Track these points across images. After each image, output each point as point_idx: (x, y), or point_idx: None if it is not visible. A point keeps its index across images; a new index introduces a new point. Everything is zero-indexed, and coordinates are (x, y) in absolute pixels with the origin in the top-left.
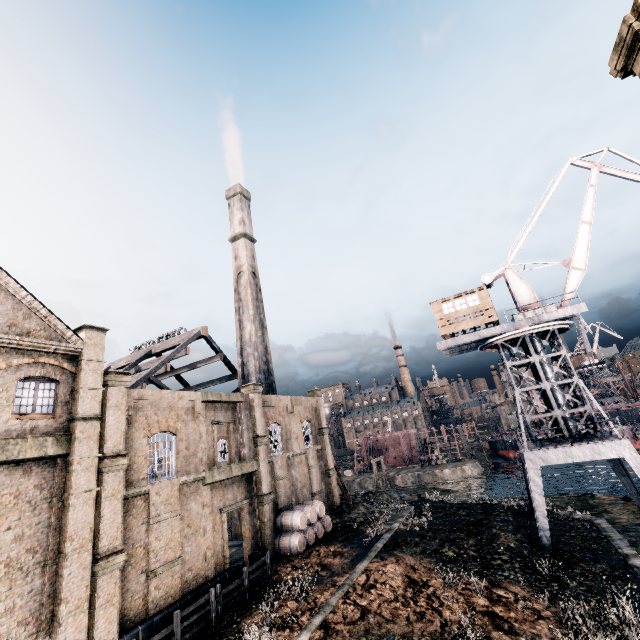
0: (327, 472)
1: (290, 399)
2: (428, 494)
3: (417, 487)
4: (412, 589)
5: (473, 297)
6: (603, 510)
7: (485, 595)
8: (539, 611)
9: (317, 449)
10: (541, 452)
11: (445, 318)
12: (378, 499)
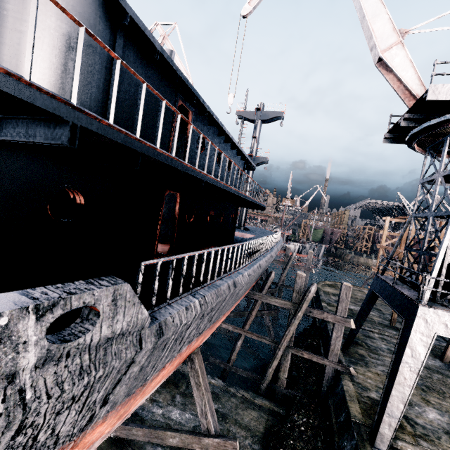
0: None
1: None
2: None
3: None
4: None
5: None
6: None
7: None
8: None
9: None
10: None
11: None
12: None
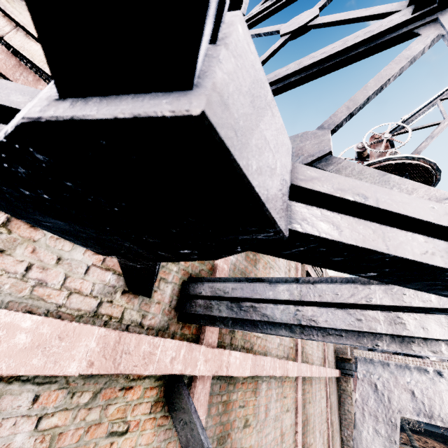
0: None
1: None
2: None
3: None
4: None
5: None
6: None
7: None
8: None
9: None
10: None
11: None
12: None
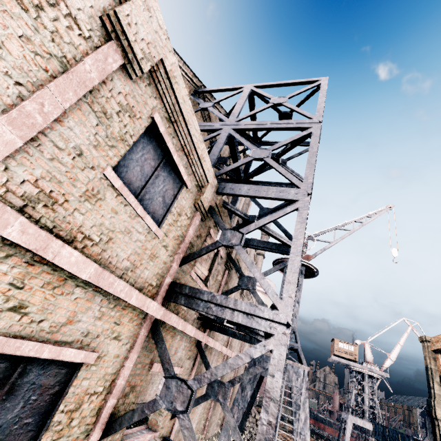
0: None
1: None
2: None
3: None
4: None
5: (351, 347)
6: None
7: None
8: None
9: None
10: (355, 418)
11: (338, 348)
12: None
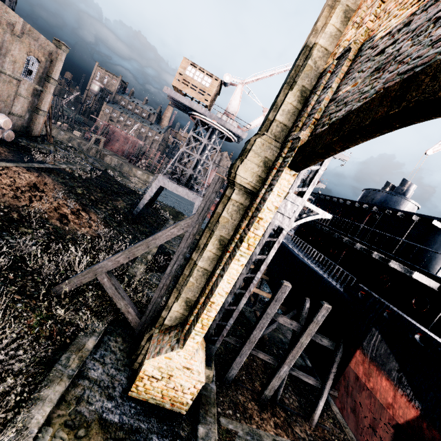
0: (37, 110)
1: (23, 23)
2: (113, 172)
3: (112, 166)
4: (30, 189)
5: (209, 80)
6: (179, 220)
7: (73, 210)
8: (93, 226)
9: (36, 88)
10: (166, 181)
11: (183, 76)
12: (75, 153)
